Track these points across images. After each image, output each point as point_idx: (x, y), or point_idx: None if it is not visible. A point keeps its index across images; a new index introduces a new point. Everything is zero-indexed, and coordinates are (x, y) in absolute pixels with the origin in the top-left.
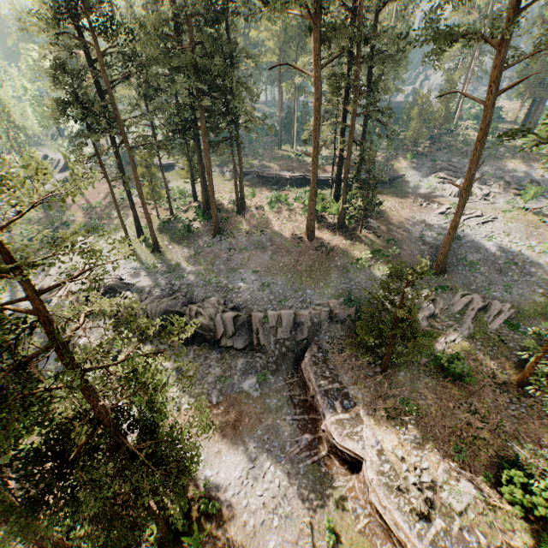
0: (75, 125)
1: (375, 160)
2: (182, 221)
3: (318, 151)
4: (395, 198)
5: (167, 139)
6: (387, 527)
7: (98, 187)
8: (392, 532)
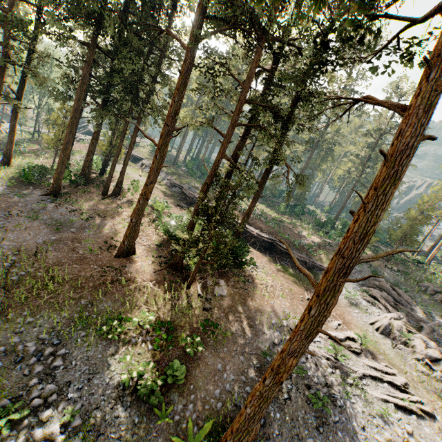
0: (93, 101)
1: (308, 240)
2: (36, 165)
3: (166, 142)
4: (290, 281)
5: (63, 83)
6: None
7: (79, 146)
8: None
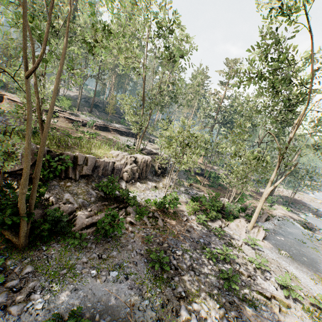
0: None
1: None
2: None
3: None
4: None
5: None
6: (17, 103)
7: None
8: (18, 102)
